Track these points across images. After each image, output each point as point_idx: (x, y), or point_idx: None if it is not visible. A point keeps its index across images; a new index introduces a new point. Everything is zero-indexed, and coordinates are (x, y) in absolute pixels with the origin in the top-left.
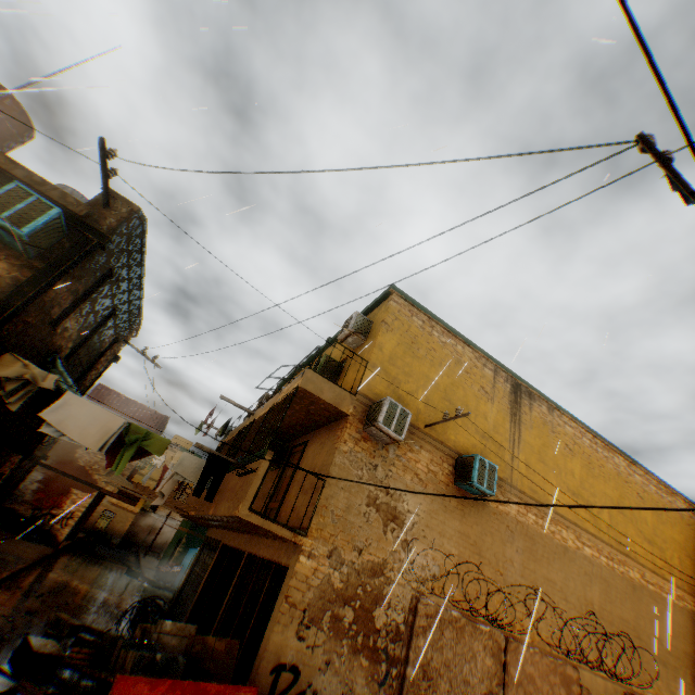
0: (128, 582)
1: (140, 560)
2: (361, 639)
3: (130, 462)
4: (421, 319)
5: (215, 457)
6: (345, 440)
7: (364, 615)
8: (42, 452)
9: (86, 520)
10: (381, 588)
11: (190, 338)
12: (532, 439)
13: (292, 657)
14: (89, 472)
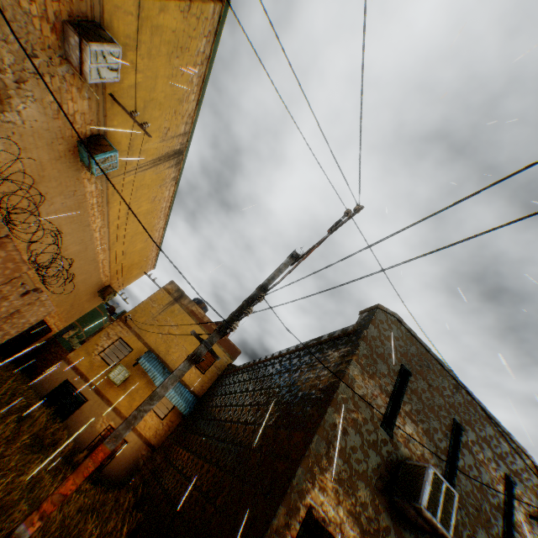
0: None
1: None
2: None
3: None
4: (206, 50)
5: None
6: (36, 1)
7: None
8: None
9: None
10: None
11: None
12: (149, 178)
13: None
14: None
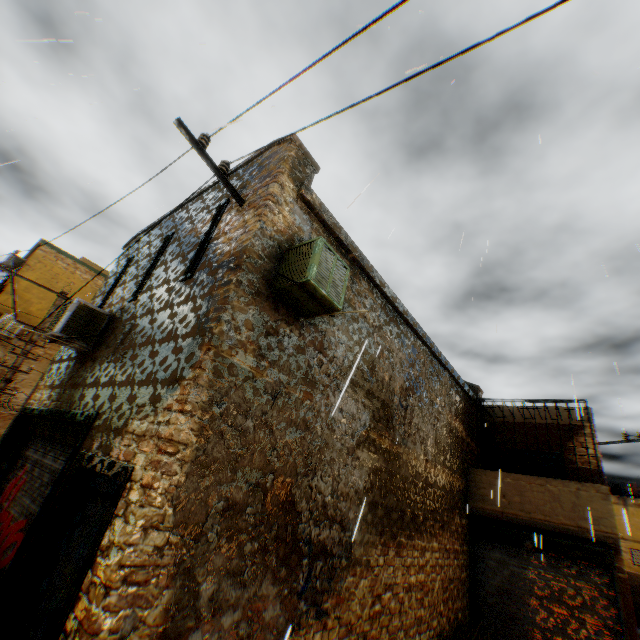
0: None
1: None
2: None
3: None
4: (68, 263)
5: None
6: None
7: None
8: None
9: None
10: None
11: None
12: None
13: None
14: None
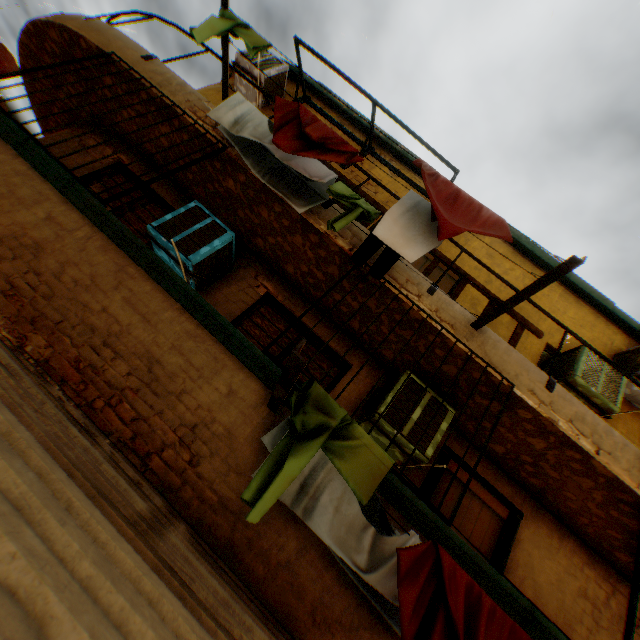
0: None
1: None
2: None
3: None
4: None
5: None
6: None
7: None
8: None
9: None
10: None
11: None
12: None
13: None
14: None
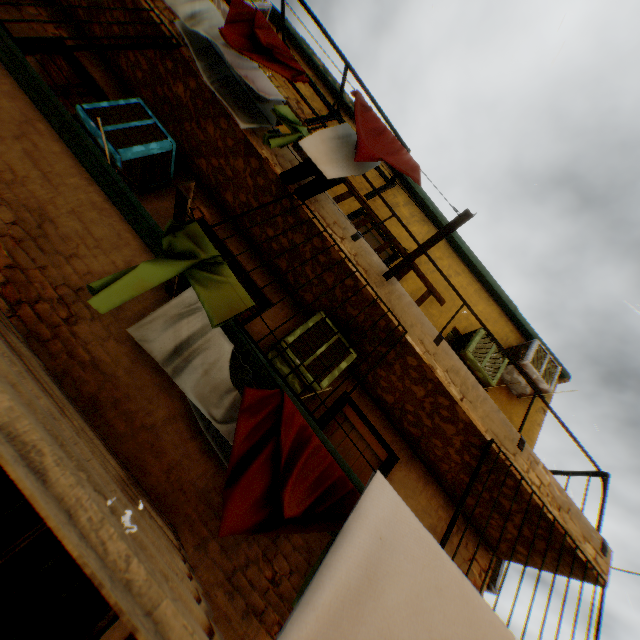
0: None
1: None
2: None
3: None
4: None
5: None
6: None
7: None
8: None
9: None
10: None
11: None
12: None
13: None
14: None
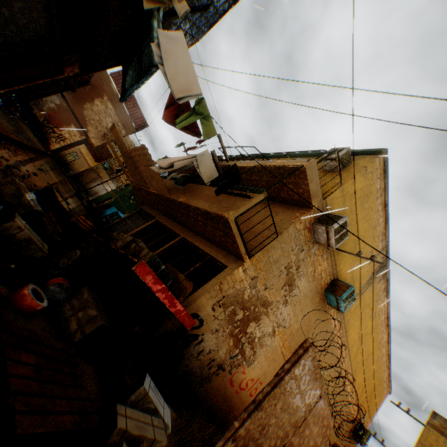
0: (76, 199)
1: (81, 192)
2: (236, 331)
3: (175, 127)
4: (380, 185)
5: (236, 169)
6: (301, 222)
7: (245, 321)
8: (74, 84)
9: (66, 148)
10: (261, 314)
11: (247, 74)
12: (367, 297)
13: (203, 316)
14: (86, 122)
